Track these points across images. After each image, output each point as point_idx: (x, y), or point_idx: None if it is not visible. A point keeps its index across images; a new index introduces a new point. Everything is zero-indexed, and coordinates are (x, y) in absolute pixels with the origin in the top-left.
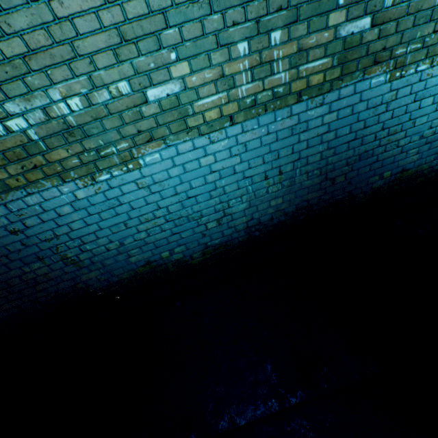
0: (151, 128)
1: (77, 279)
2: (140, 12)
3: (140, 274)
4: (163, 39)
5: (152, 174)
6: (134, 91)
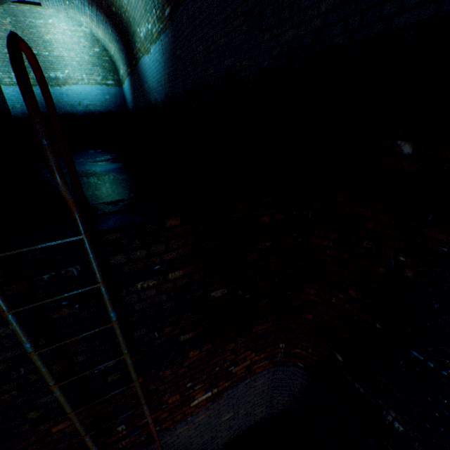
0: None
1: None
2: None
3: None
4: None
5: None
6: None
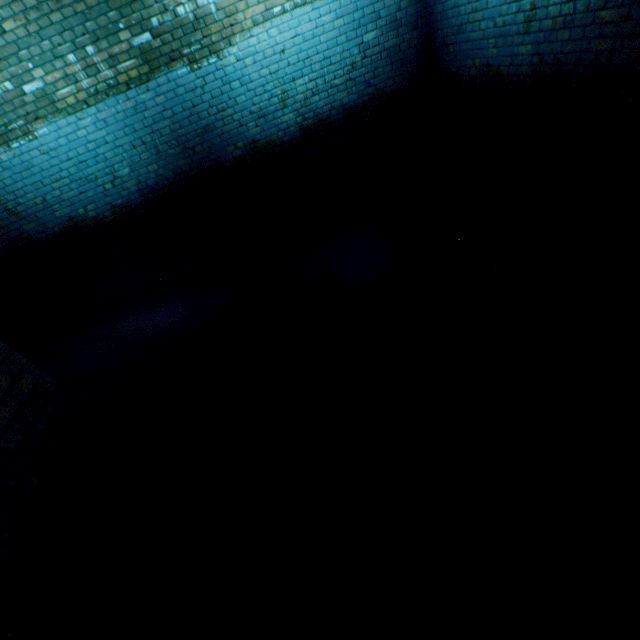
0: (35, 111)
1: (22, 230)
2: (3, 45)
3: (69, 229)
4: (22, 57)
5: (48, 143)
6: (16, 88)
